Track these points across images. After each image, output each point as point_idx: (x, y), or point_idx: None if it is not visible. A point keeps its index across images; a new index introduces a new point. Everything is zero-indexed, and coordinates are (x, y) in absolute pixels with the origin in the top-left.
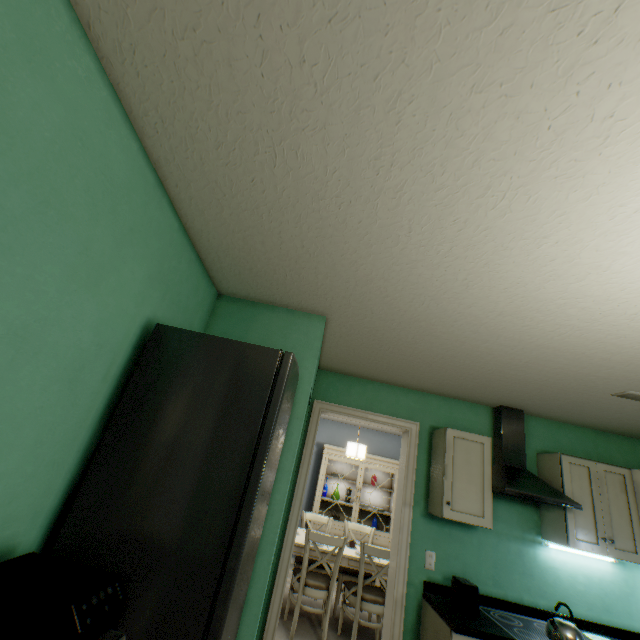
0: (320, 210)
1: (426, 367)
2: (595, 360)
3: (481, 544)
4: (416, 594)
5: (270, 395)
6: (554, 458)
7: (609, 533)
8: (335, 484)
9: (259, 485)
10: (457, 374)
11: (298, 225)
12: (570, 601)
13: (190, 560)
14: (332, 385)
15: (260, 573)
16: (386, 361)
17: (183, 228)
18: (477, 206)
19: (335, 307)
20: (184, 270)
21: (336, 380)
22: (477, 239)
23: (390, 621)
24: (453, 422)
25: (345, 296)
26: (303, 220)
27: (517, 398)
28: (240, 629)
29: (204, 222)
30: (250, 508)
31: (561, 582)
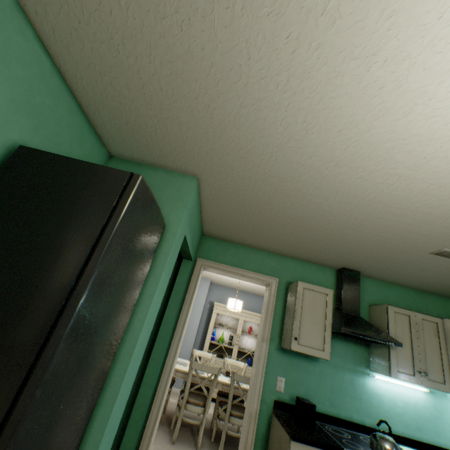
0: (165, 35)
1: (282, 230)
2: (418, 215)
3: (322, 373)
4: (267, 410)
5: (114, 208)
6: (382, 308)
7: (423, 367)
8: (221, 332)
9: (89, 284)
10: (307, 236)
11: (151, 59)
12: (390, 421)
13: (5, 349)
14: (212, 248)
15: (116, 379)
16: (251, 225)
17: (58, 72)
18: (307, 12)
19: (202, 165)
20: (63, 115)
21: (216, 244)
22: (311, 63)
23: (245, 431)
24: (305, 279)
25: (208, 151)
26: (154, 52)
27: (355, 260)
28: (92, 427)
29: (74, 64)
30: (75, 304)
31: (384, 405)
